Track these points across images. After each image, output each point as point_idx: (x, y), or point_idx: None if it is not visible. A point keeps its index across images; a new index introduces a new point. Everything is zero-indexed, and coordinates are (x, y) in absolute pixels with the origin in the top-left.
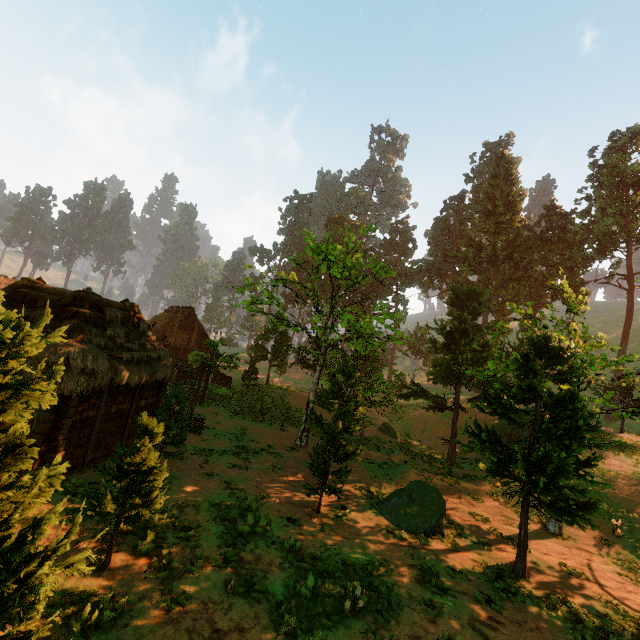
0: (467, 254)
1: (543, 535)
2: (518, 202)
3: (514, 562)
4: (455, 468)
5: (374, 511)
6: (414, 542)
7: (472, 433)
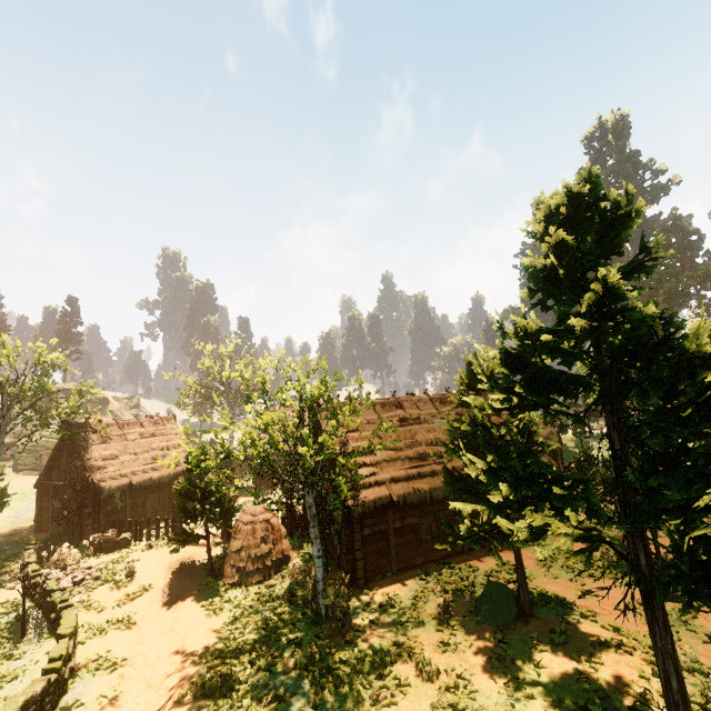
0: None
1: None
2: None
3: None
4: None
5: None
6: None
7: None
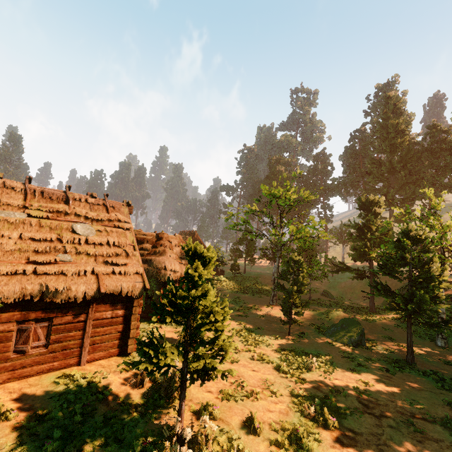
0: (371, 170)
1: (433, 347)
2: (405, 127)
3: (406, 356)
4: (375, 314)
5: (321, 335)
6: (345, 348)
7: (373, 286)
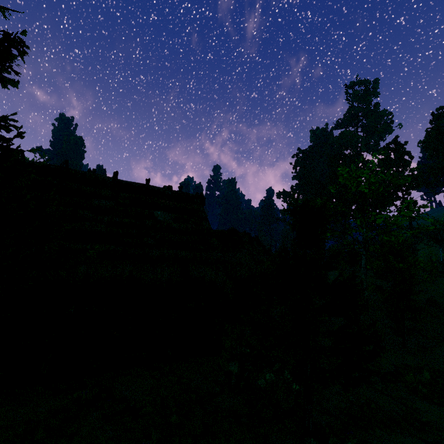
0: None
1: None
2: None
3: None
4: None
5: None
6: None
7: None
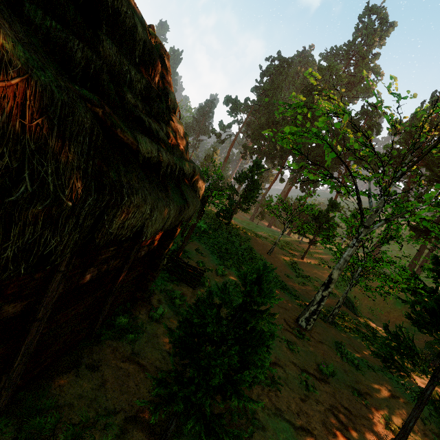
0: None
1: None
2: None
3: None
4: None
5: None
6: None
7: None
